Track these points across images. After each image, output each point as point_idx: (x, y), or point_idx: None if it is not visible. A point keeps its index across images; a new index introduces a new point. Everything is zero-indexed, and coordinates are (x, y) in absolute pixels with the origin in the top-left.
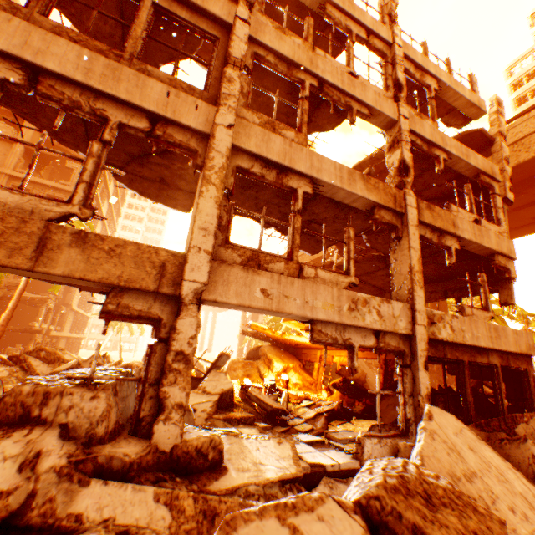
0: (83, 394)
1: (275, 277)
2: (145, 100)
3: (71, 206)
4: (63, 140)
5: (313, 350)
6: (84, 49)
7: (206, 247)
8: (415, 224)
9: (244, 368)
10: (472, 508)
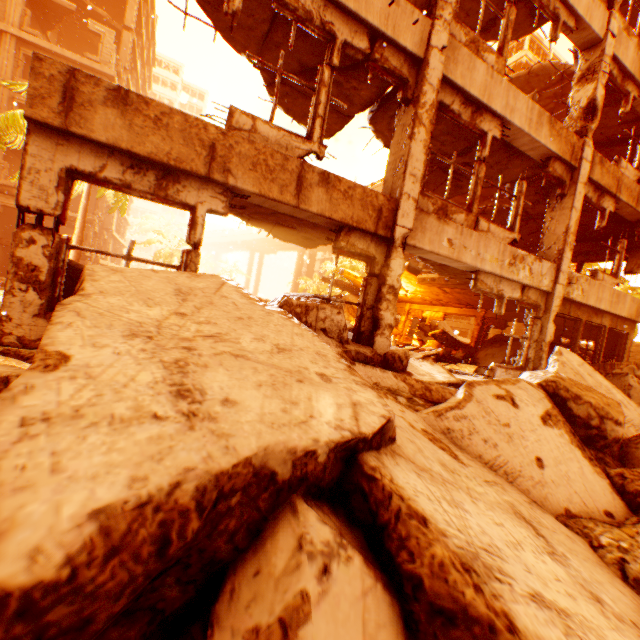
0: (331, 310)
1: (459, 229)
2: (369, 11)
3: (312, 144)
4: (233, 39)
5: (401, 304)
6: None
7: (414, 195)
8: (584, 182)
9: None
10: (602, 395)
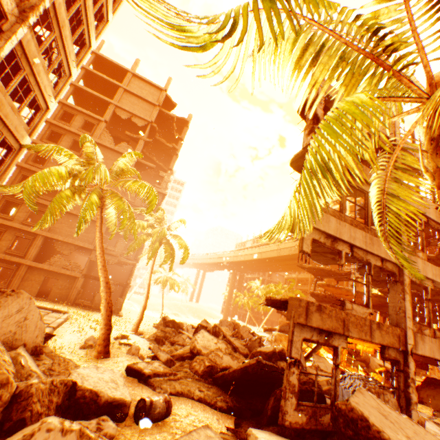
0: (389, 394)
1: (429, 339)
2: (380, 252)
3: (369, 309)
4: None
5: None
6: (362, 232)
7: (410, 326)
8: None
9: (286, 340)
10: None
